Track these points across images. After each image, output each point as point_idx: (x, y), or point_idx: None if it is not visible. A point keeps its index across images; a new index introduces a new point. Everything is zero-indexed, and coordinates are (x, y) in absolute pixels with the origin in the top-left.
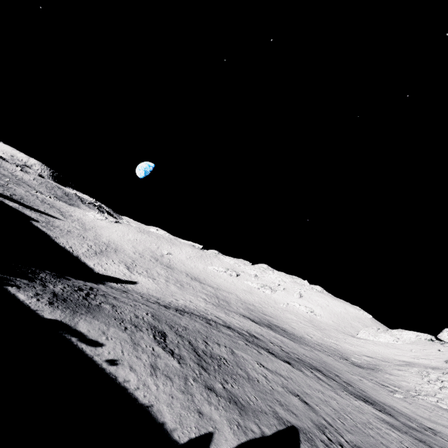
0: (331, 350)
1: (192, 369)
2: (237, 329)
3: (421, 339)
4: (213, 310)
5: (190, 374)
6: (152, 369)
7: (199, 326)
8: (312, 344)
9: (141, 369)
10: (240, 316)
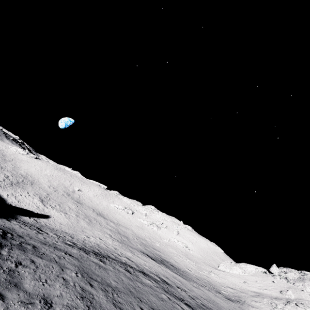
0: (207, 283)
1: None
2: (150, 274)
3: (259, 272)
4: (121, 248)
5: None
6: None
7: (125, 280)
8: (194, 278)
9: None
10: (141, 254)
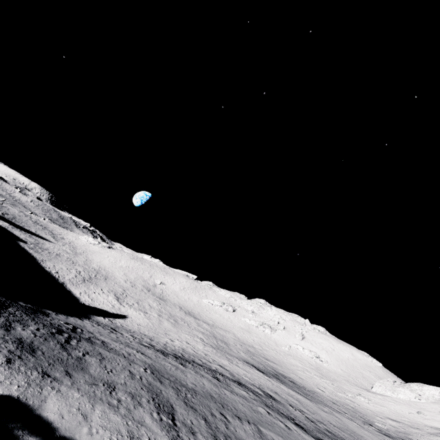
0: (349, 410)
1: None
2: (249, 385)
3: None
4: (214, 355)
5: None
6: None
7: (208, 385)
8: (327, 401)
9: None
10: (244, 363)
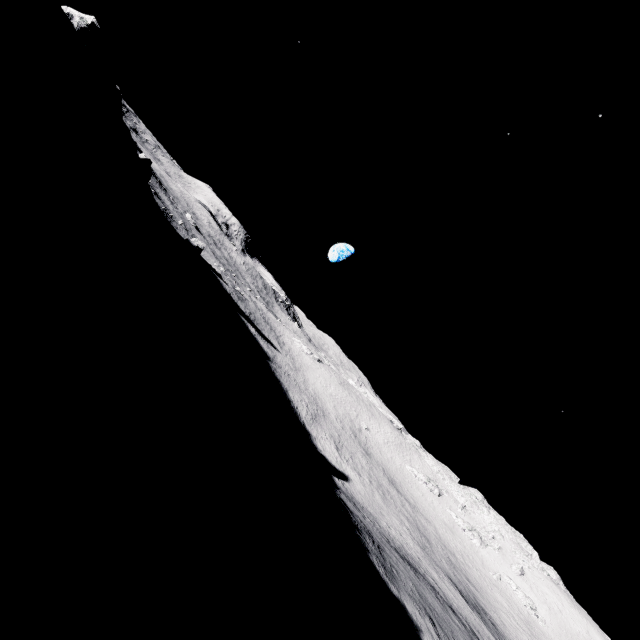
0: None
1: None
2: (459, 615)
3: None
4: (424, 560)
5: None
6: None
7: (439, 607)
8: None
9: None
10: (449, 581)
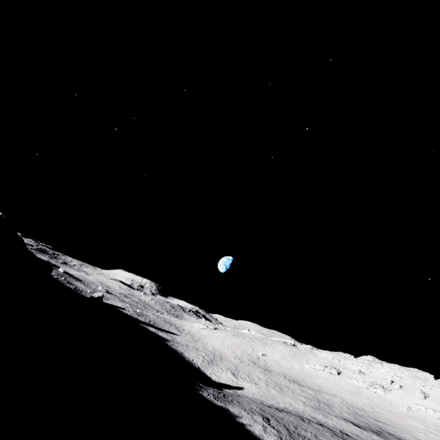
0: None
1: (285, 436)
2: (329, 427)
3: None
4: (311, 412)
5: (284, 438)
6: (264, 431)
7: (292, 419)
8: None
9: (259, 430)
10: (340, 419)
